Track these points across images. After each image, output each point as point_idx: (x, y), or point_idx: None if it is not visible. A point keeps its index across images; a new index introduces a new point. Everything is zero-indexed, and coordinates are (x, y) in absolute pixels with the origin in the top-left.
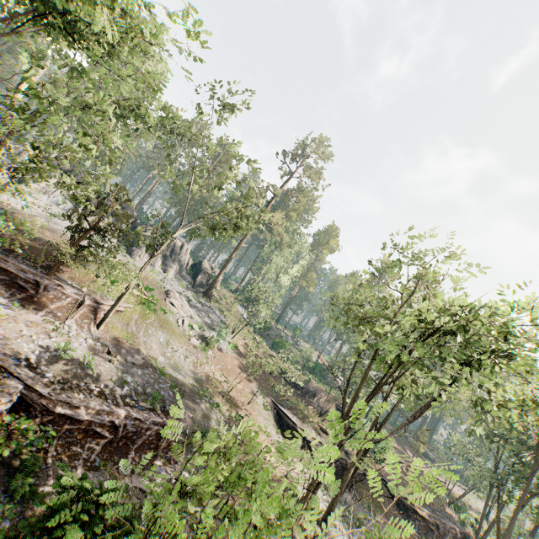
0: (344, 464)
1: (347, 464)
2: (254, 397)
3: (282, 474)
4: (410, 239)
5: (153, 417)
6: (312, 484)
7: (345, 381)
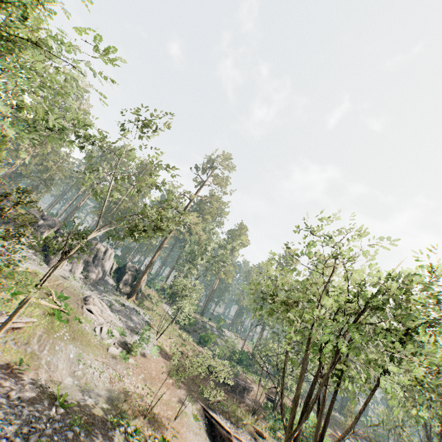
0: None
1: None
2: (182, 406)
3: None
4: (319, 219)
5: None
6: None
7: (273, 369)
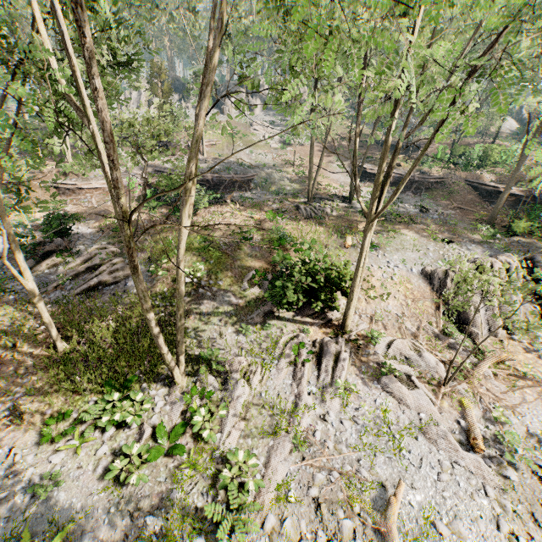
0: (412, 180)
1: (414, 178)
2: (331, 164)
3: (332, 191)
4: None
5: (227, 175)
6: (309, 173)
7: None
